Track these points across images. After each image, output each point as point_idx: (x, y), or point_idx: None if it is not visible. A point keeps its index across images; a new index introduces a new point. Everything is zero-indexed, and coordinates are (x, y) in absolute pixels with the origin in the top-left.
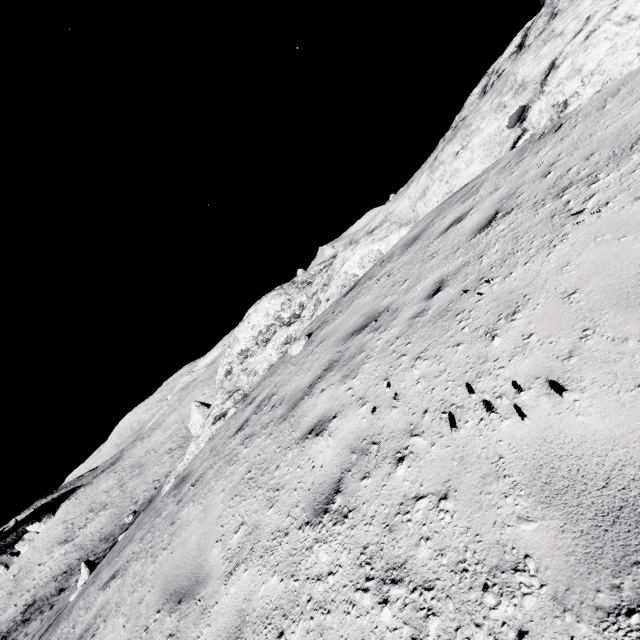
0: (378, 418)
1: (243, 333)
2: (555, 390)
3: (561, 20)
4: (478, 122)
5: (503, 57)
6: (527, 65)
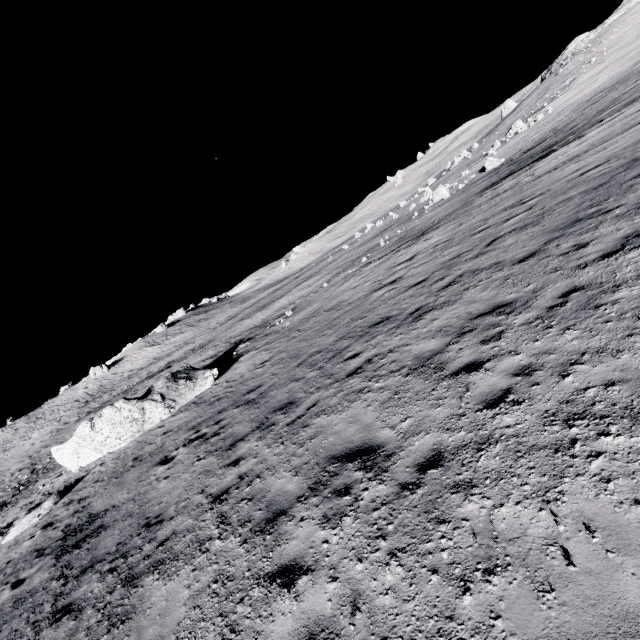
0: None
1: (580, 38)
2: None
3: None
4: None
5: None
6: None
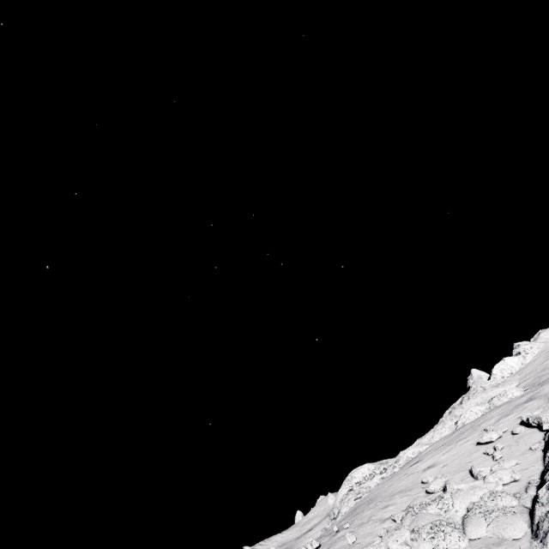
0: (432, 457)
1: (358, 474)
2: (454, 447)
3: (464, 404)
4: (446, 421)
5: (456, 403)
6: (457, 411)
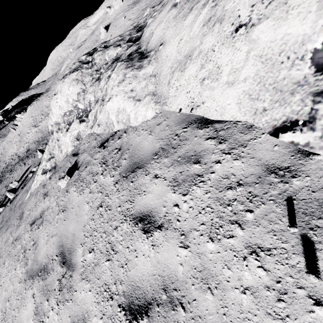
0: None
1: (54, 109)
2: None
3: None
4: None
5: None
6: None
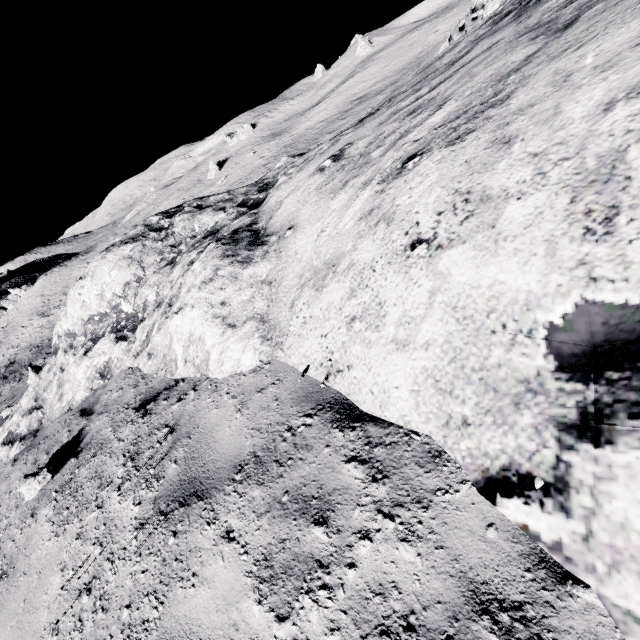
0: None
1: (70, 307)
2: None
3: None
4: (520, 169)
5: None
6: None
